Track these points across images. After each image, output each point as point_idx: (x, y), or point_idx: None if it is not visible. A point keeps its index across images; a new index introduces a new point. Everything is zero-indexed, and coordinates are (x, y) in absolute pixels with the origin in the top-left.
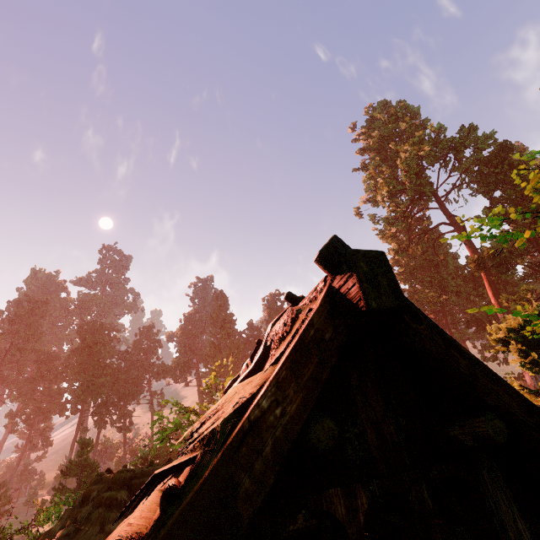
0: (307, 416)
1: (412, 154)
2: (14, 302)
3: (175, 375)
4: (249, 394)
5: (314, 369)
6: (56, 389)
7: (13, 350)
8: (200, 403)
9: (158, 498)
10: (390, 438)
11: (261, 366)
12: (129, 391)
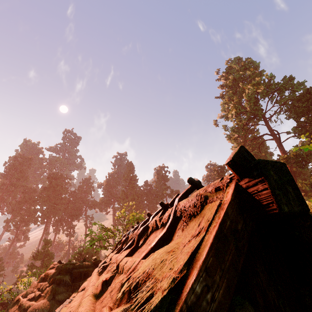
0: (231, 300)
1: (252, 91)
2: (13, 157)
3: (101, 208)
4: (179, 271)
5: (232, 257)
6: (33, 209)
7: (10, 185)
8: (113, 225)
9: (92, 306)
10: (273, 302)
11: (172, 230)
12: (74, 214)
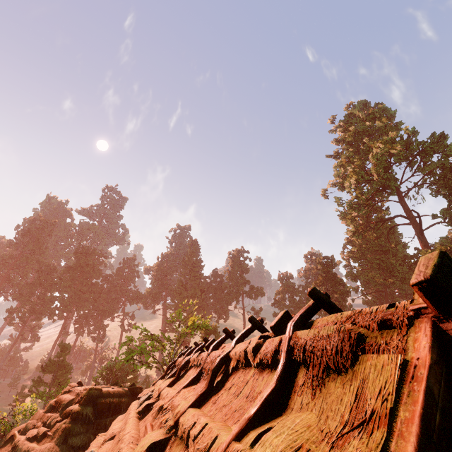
0: None
1: (383, 151)
2: (29, 219)
3: (146, 303)
4: None
5: None
6: (50, 296)
7: (21, 258)
8: (162, 330)
9: None
10: None
11: (286, 385)
12: (107, 308)
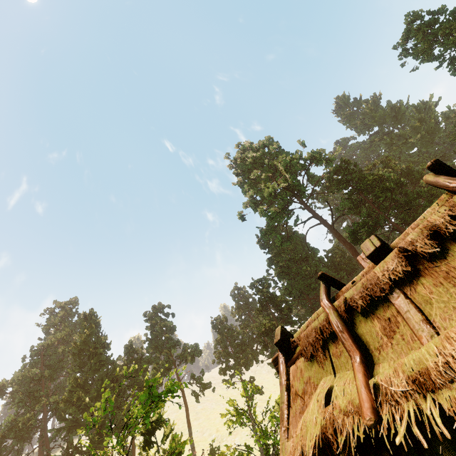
0: None
1: (285, 164)
2: None
3: (3, 449)
4: None
5: None
6: None
7: None
8: None
9: None
10: None
11: None
12: None
